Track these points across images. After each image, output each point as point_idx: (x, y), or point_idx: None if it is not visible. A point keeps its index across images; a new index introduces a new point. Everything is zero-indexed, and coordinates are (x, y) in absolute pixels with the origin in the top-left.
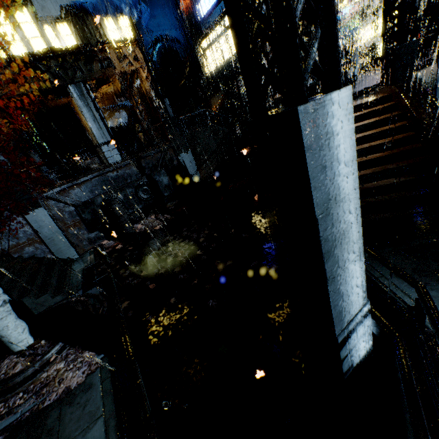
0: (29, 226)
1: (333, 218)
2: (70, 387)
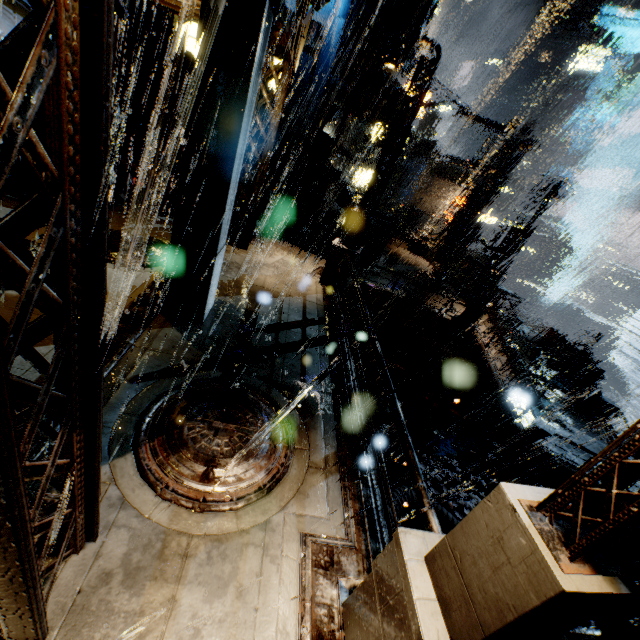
0: None
1: None
2: None
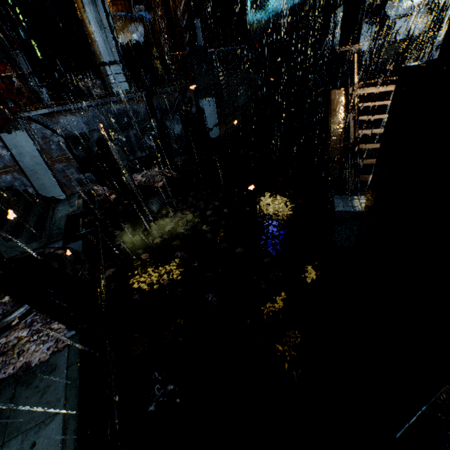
0: (7, 150)
1: None
2: (31, 364)
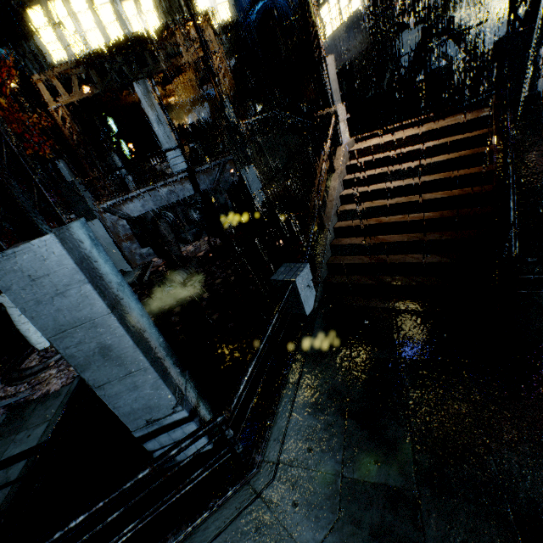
0: None
1: (76, 339)
2: (50, 391)
